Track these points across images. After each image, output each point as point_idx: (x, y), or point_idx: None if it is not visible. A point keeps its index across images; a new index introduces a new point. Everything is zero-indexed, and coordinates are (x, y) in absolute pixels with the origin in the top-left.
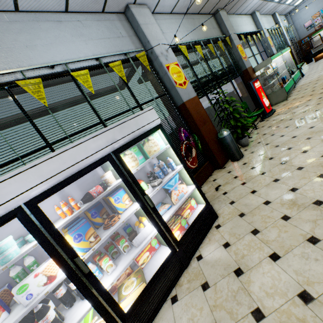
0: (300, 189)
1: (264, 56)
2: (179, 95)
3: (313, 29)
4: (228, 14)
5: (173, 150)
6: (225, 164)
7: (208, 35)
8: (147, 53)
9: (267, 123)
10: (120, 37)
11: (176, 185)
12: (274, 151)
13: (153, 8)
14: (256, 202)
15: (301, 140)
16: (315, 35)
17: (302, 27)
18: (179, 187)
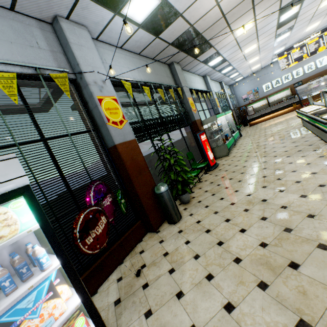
0: (237, 309)
1: (212, 112)
2: (110, 135)
3: (248, 101)
4: (183, 69)
5: (45, 235)
6: (161, 226)
7: (161, 81)
8: (76, 77)
9: (210, 178)
10: (35, 47)
11: (37, 305)
12: (212, 219)
13: (97, 34)
14: (179, 323)
15: (239, 211)
16: (249, 106)
17: (240, 98)
18: (46, 307)
